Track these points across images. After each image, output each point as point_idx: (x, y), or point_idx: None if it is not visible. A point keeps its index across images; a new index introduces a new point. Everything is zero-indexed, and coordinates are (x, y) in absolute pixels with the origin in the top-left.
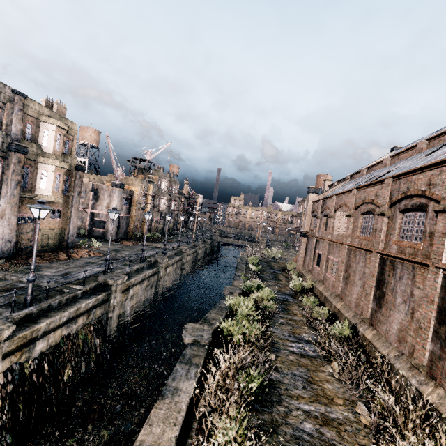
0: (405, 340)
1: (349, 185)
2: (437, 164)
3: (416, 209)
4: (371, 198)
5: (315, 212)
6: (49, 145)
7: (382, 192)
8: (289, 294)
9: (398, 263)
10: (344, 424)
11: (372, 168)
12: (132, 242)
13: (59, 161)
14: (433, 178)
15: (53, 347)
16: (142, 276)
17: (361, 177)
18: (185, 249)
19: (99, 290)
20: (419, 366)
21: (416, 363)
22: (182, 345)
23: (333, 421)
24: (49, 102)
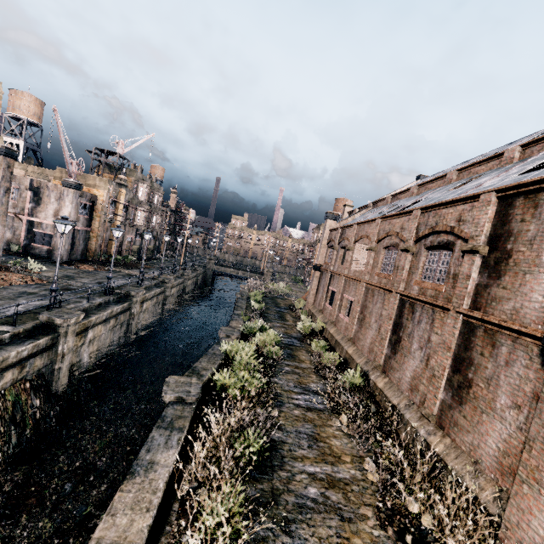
0: (418, 388)
1: (372, 213)
2: (469, 199)
3: (442, 247)
4: (396, 231)
5: (332, 243)
6: None
7: (409, 225)
8: (296, 337)
9: (418, 306)
10: (351, 483)
11: (397, 197)
12: (93, 267)
13: None
14: (464, 213)
15: None
16: (107, 313)
17: (385, 205)
18: (169, 278)
19: (39, 333)
20: (429, 416)
21: (426, 413)
22: (161, 401)
23: (340, 481)
24: None
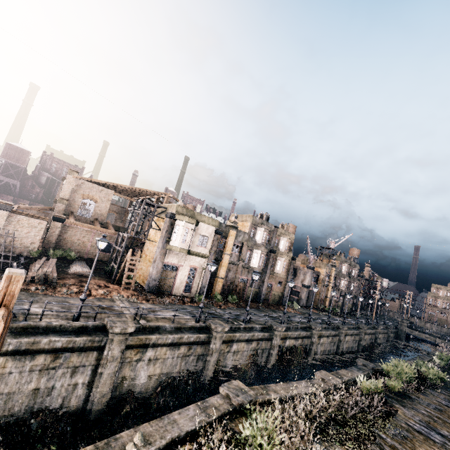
0: None
1: None
2: None
3: None
4: None
5: None
6: (283, 248)
7: None
8: None
9: None
10: None
11: None
12: (317, 311)
13: (286, 256)
14: None
15: (290, 347)
16: (328, 332)
17: None
18: (362, 326)
19: (306, 330)
20: None
21: None
22: None
23: (444, 420)
24: (282, 224)
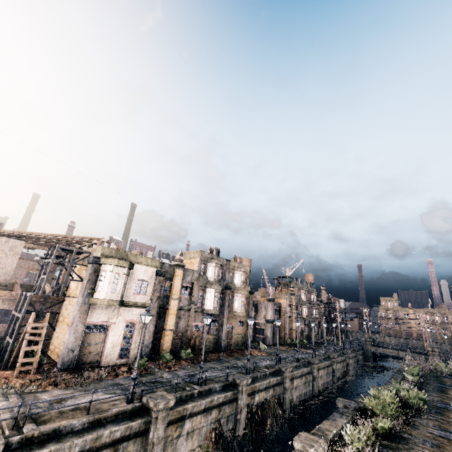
0: None
1: None
2: None
3: None
4: None
5: None
6: (238, 282)
7: None
8: None
9: None
10: None
11: None
12: (285, 347)
13: (243, 290)
14: None
15: (260, 403)
16: (300, 371)
17: None
18: (332, 354)
19: (276, 374)
20: None
21: None
22: None
23: None
24: (235, 257)
